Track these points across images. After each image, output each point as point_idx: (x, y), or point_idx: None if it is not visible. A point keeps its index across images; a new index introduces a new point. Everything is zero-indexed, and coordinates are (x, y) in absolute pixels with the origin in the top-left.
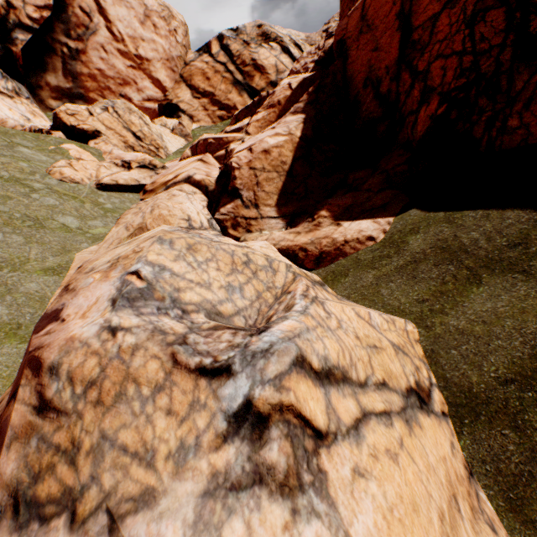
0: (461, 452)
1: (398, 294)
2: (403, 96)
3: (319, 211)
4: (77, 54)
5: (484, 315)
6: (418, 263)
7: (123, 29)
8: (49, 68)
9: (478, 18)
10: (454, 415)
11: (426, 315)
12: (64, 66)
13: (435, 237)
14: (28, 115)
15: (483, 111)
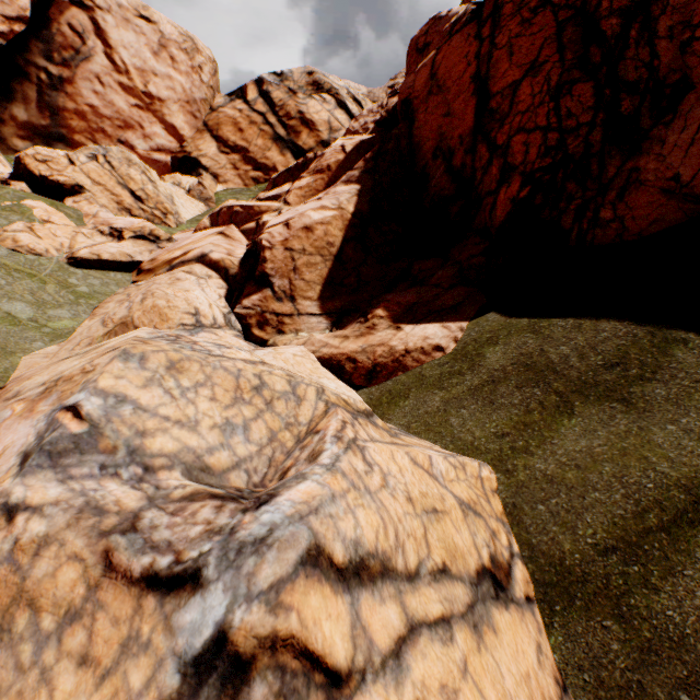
0: (551, 657)
1: (471, 425)
2: (479, 173)
3: (374, 308)
4: (60, 84)
5: (578, 456)
6: (497, 384)
7: (129, 59)
8: (18, 97)
9: (564, 91)
10: (542, 599)
11: (507, 454)
12: (39, 97)
13: (517, 350)
14: None
15: (572, 198)
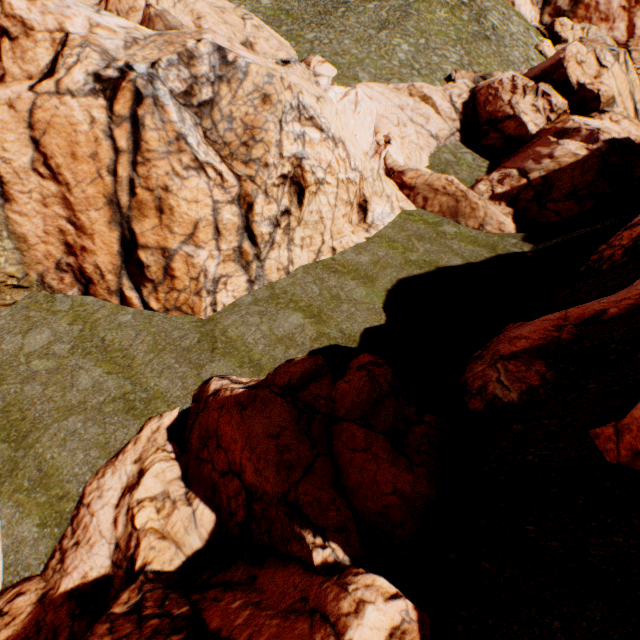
0: None
1: None
2: None
3: None
4: None
5: None
6: None
7: None
8: None
9: None
10: None
11: None
12: None
13: None
14: (532, 19)
15: None
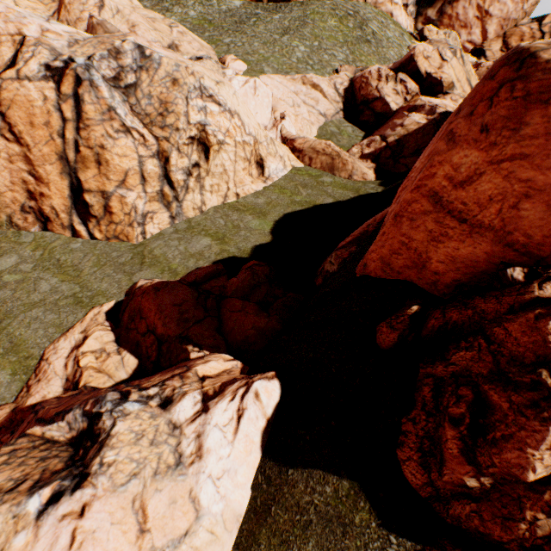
0: None
1: None
2: None
3: None
4: (452, 2)
5: None
6: None
7: None
8: (433, 6)
9: None
10: None
11: None
12: (440, 7)
13: None
14: (408, 27)
15: None
